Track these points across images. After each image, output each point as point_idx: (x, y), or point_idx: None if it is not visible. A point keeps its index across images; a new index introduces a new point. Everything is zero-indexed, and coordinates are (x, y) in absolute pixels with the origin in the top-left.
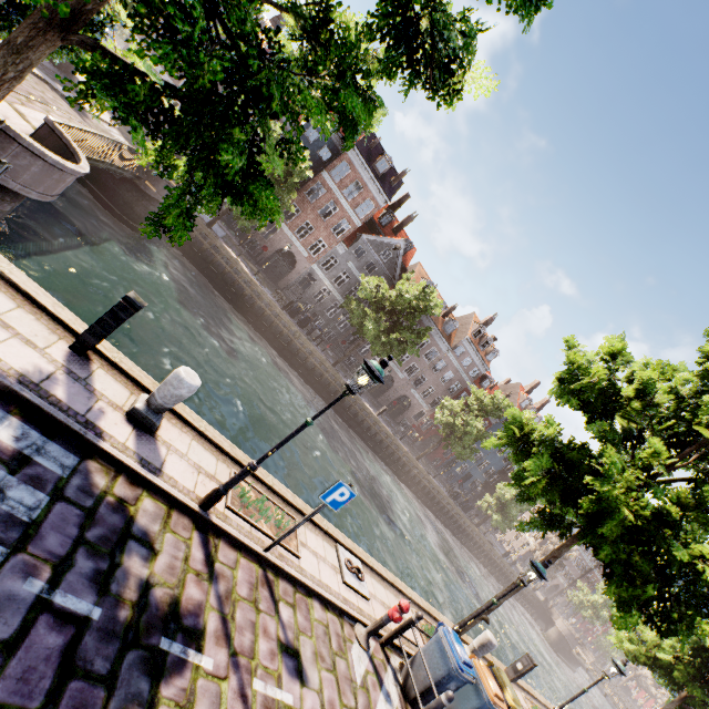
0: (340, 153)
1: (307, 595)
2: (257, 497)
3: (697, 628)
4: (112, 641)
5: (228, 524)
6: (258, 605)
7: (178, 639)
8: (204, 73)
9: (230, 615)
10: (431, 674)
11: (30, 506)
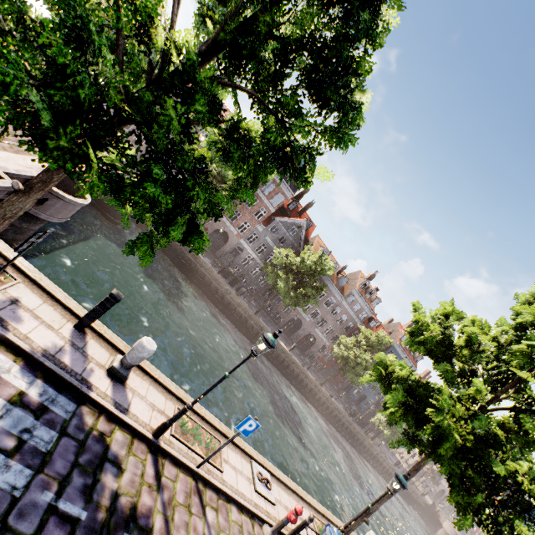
0: None
1: (227, 501)
2: (193, 426)
3: (516, 529)
4: None
5: (172, 447)
6: (191, 509)
7: (135, 534)
8: (162, 204)
9: (171, 517)
10: None
11: (47, 441)
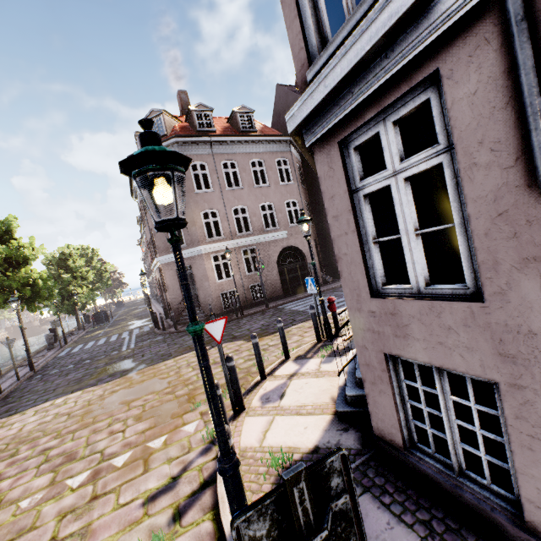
0: None
1: None
2: None
3: None
4: None
5: None
6: None
7: None
8: None
9: None
10: None
11: None
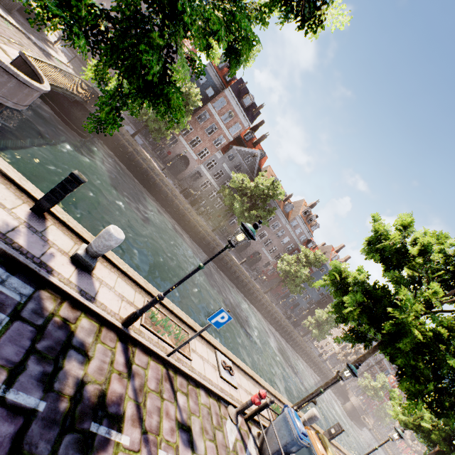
0: (220, 92)
1: (196, 386)
2: (162, 318)
3: None
4: (53, 428)
5: (142, 337)
6: (162, 395)
7: (104, 423)
8: None
9: (143, 403)
10: (279, 440)
11: None
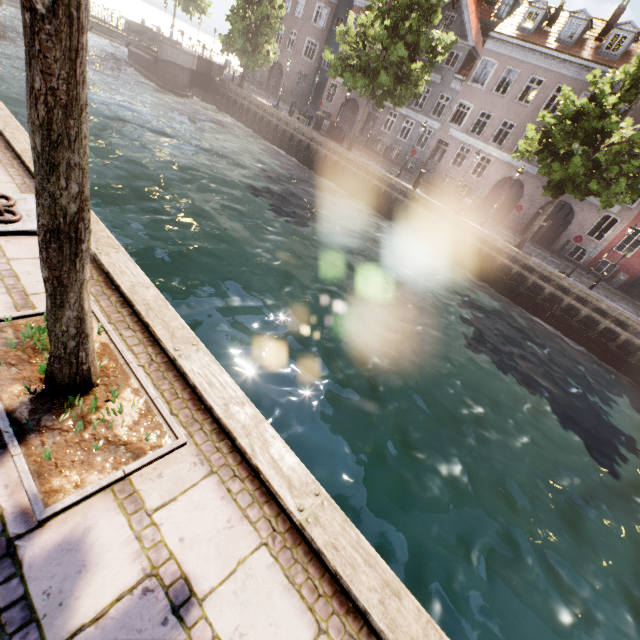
0: None
1: None
2: None
3: None
4: None
5: None
6: None
7: None
8: None
9: None
10: None
11: None
